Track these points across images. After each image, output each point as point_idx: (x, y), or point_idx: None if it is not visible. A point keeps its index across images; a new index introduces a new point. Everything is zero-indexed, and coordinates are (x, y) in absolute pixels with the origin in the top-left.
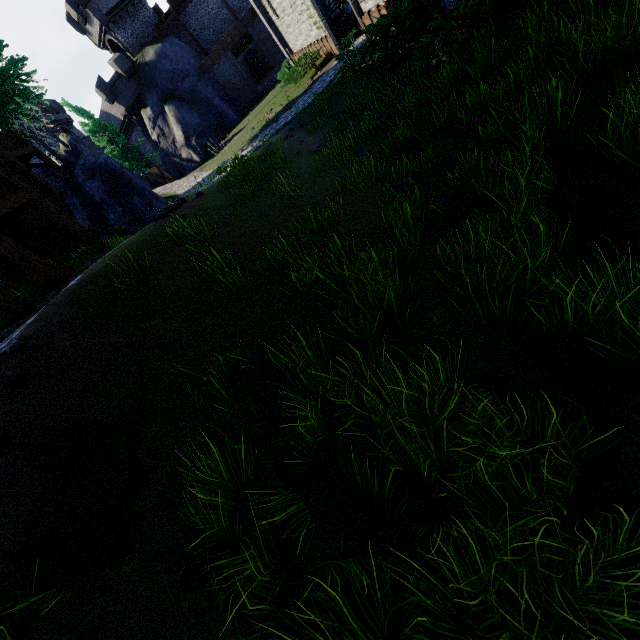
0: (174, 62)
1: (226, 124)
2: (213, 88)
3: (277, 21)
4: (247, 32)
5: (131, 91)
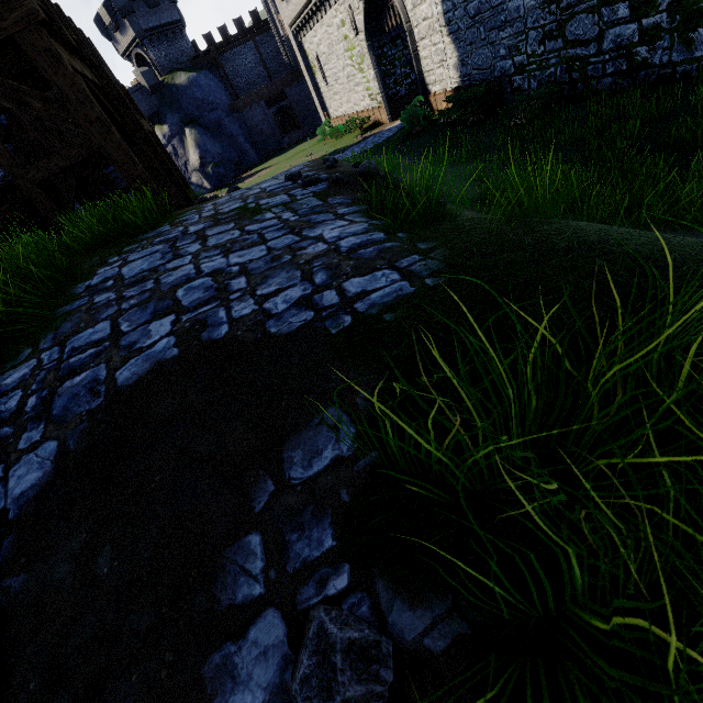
0: (206, 93)
1: (246, 162)
2: (240, 127)
3: (324, 87)
4: (284, 90)
5: (150, 105)
